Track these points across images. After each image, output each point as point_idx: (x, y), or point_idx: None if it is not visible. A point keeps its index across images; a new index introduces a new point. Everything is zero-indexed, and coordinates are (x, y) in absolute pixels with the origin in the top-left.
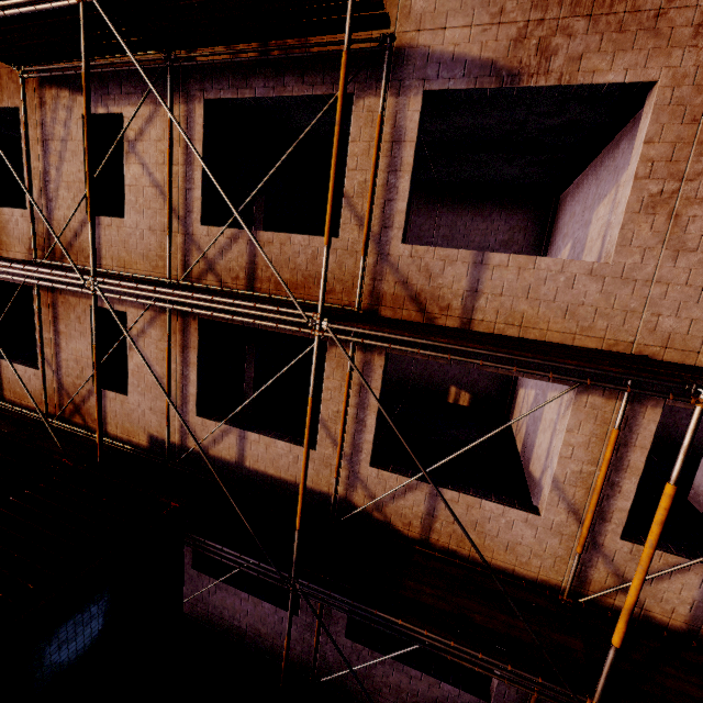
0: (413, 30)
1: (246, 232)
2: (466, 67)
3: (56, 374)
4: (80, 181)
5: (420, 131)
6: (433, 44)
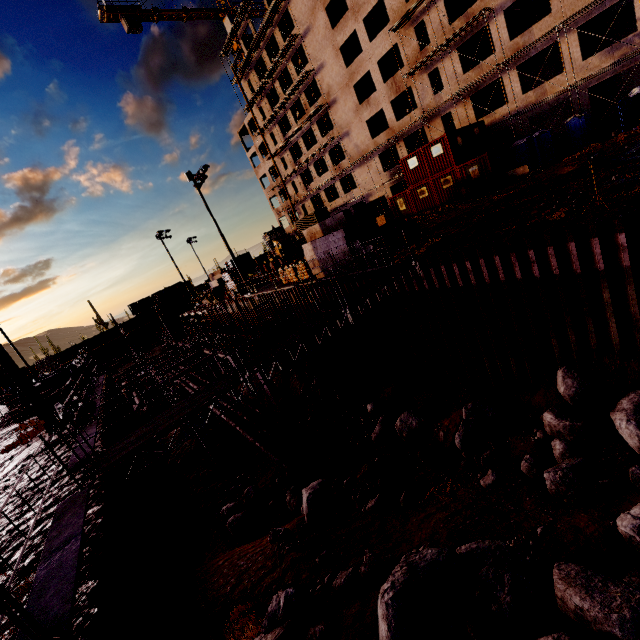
0: (496, 3)
1: (474, 68)
2: (509, 2)
3: None
4: (430, 90)
5: (505, 18)
6: (501, 3)
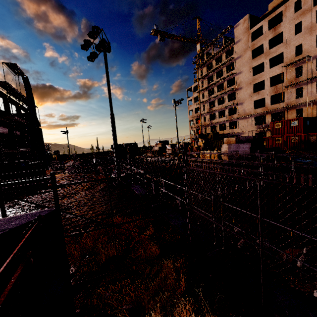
0: None
1: None
2: None
3: None
4: (295, 96)
5: None
6: None
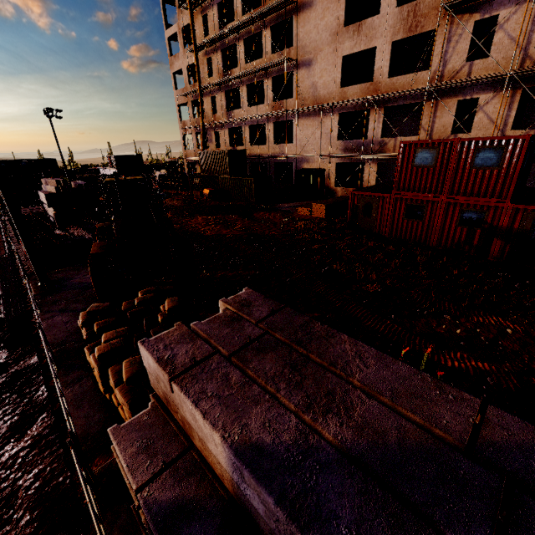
0: None
1: None
2: None
3: (429, 135)
4: (465, 49)
5: None
6: None
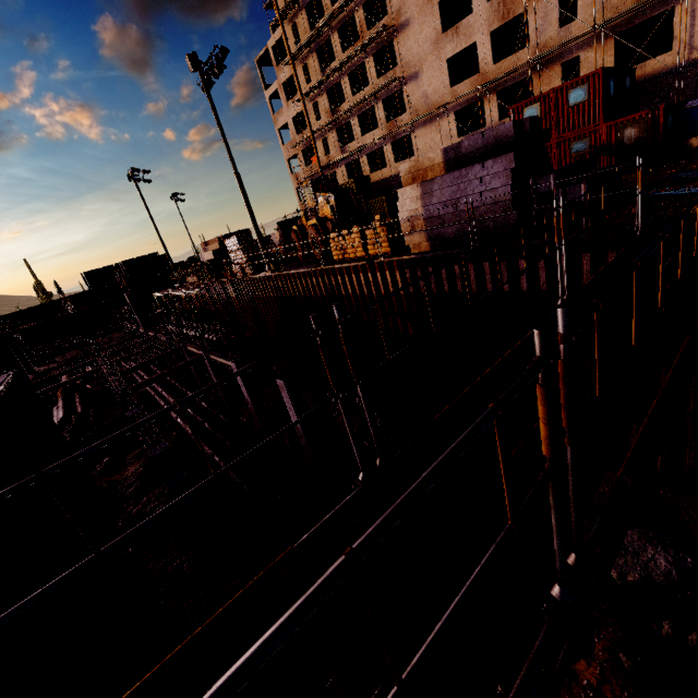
0: None
1: None
2: None
3: None
4: (556, 19)
5: None
6: None
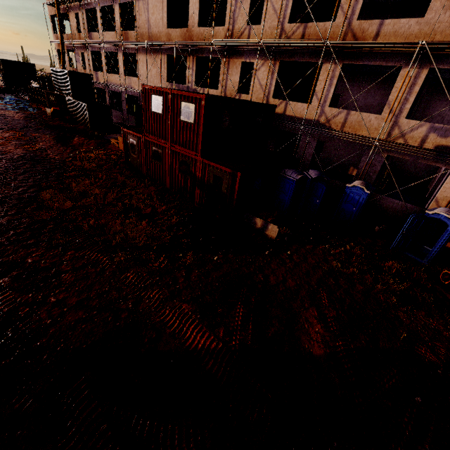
0: None
1: (303, 24)
2: None
3: (224, 90)
4: (247, 12)
5: None
6: None
